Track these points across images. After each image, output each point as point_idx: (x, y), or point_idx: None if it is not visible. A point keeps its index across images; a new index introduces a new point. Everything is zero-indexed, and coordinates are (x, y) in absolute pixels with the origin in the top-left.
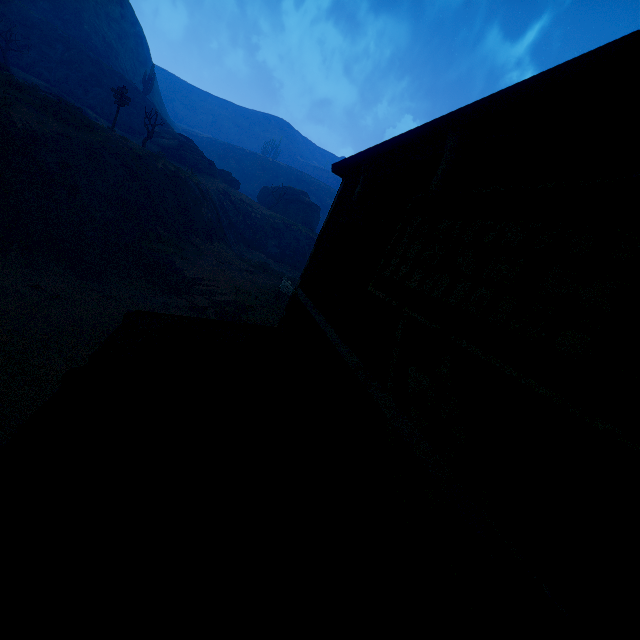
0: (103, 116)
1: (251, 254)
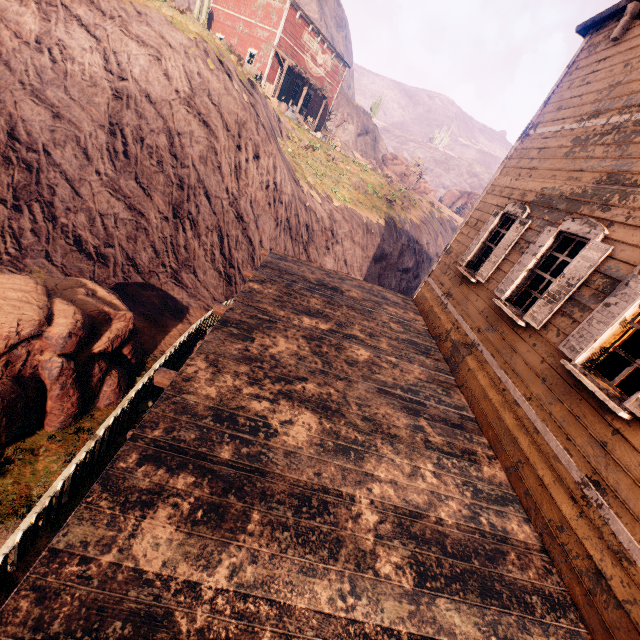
0: (352, 148)
1: None
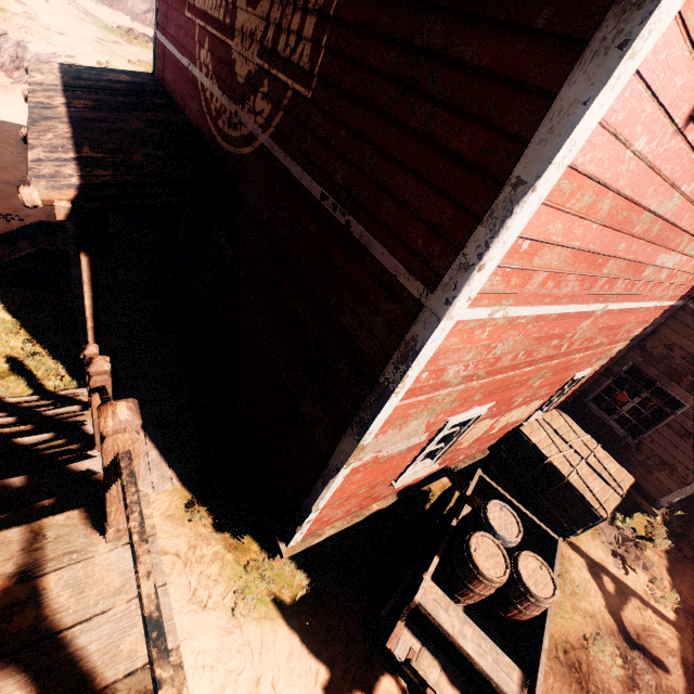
0: None
1: (106, 15)
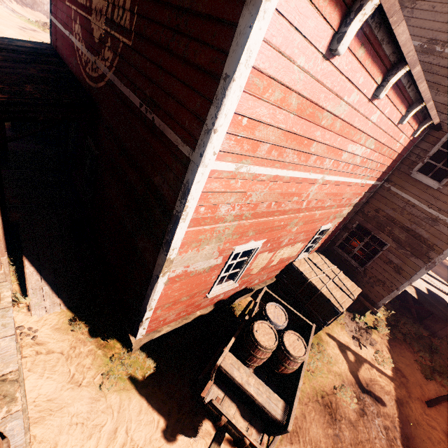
0: None
1: (28, 13)
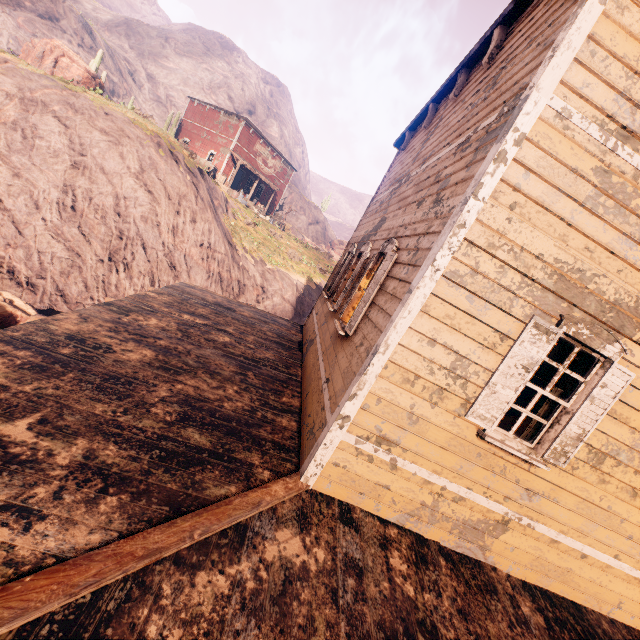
0: (304, 233)
1: None
